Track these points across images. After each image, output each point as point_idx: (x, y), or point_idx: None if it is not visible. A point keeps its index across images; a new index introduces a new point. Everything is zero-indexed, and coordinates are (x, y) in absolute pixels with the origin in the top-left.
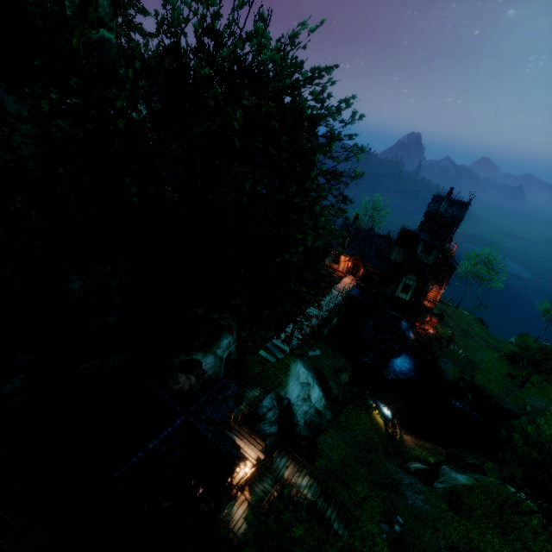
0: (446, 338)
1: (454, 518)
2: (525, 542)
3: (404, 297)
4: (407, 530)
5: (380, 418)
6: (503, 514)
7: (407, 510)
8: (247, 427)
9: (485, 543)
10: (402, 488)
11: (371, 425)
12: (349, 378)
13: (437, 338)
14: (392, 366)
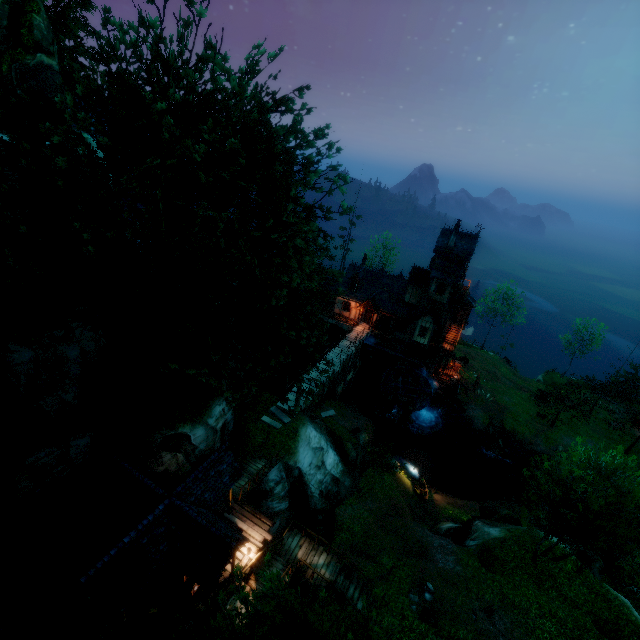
0: (472, 383)
1: (488, 575)
2: (561, 588)
3: (423, 342)
4: (439, 596)
5: (407, 479)
6: (537, 563)
7: (438, 574)
8: (250, 506)
9: (520, 597)
10: (431, 552)
11: (396, 488)
12: (371, 438)
13: (463, 384)
14: (417, 420)
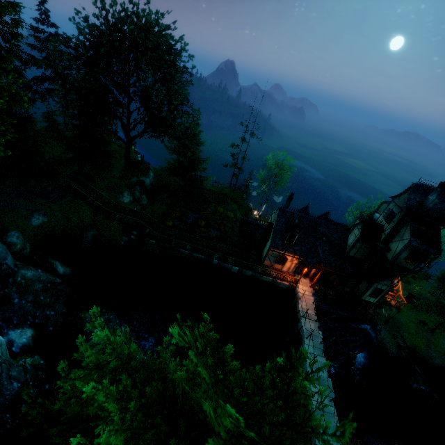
0: None
1: None
2: None
3: (372, 300)
4: None
5: None
6: None
7: None
8: None
9: None
10: None
11: None
12: None
13: None
14: None
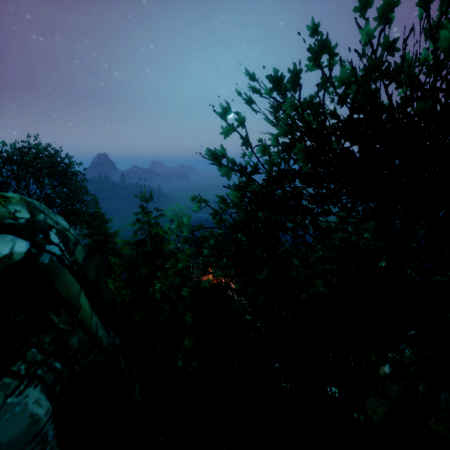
0: None
1: None
2: None
3: None
4: None
5: None
6: None
7: None
8: None
9: None
10: None
11: None
12: None
13: None
14: None
